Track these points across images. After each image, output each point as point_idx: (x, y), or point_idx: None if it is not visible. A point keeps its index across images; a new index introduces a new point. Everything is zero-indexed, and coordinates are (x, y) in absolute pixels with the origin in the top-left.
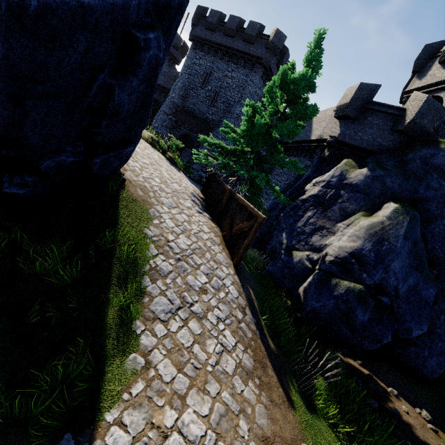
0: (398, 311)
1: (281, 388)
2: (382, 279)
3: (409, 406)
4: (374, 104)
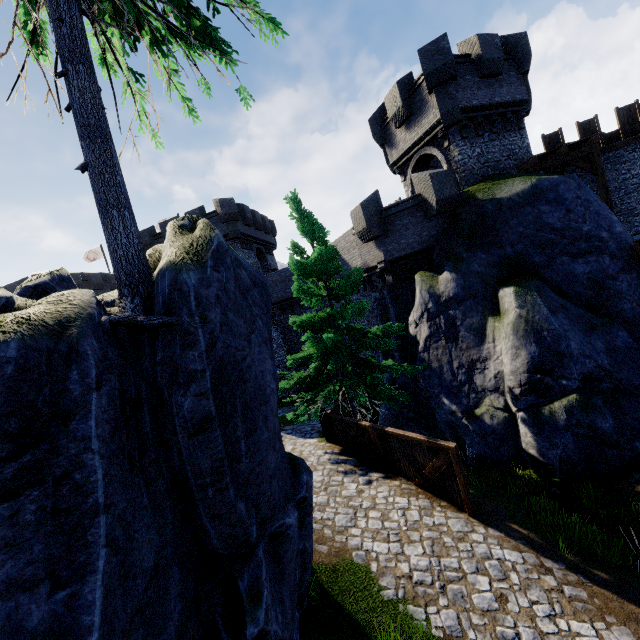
0: (624, 385)
1: None
2: (580, 371)
3: None
4: (389, 209)
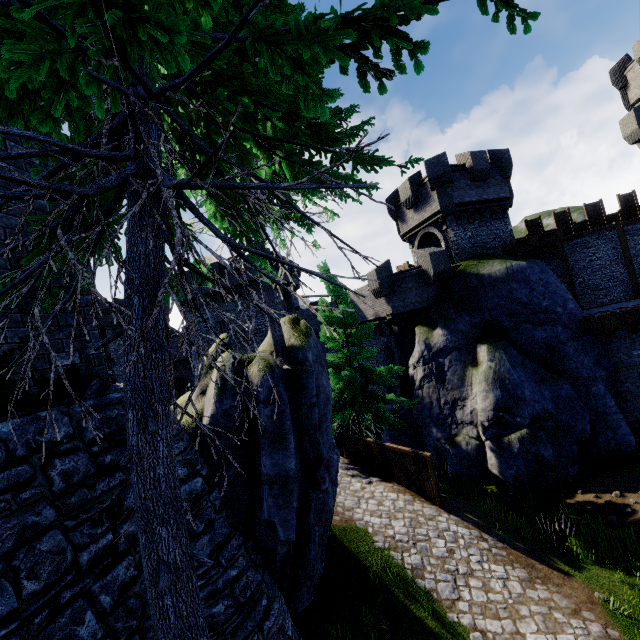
0: (563, 425)
1: (554, 571)
2: (530, 412)
3: (634, 494)
4: (397, 275)
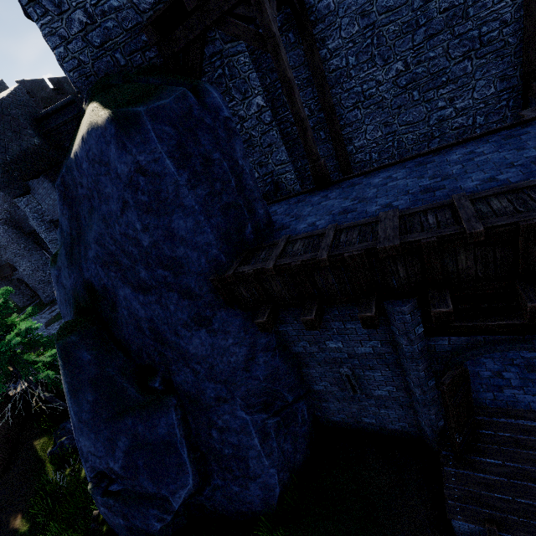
0: (138, 491)
1: None
2: (92, 468)
3: None
4: None
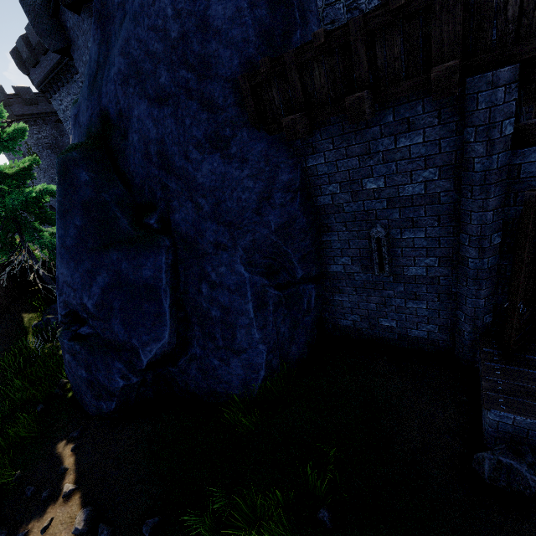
0: (107, 337)
1: None
2: (65, 304)
3: (75, 509)
4: None
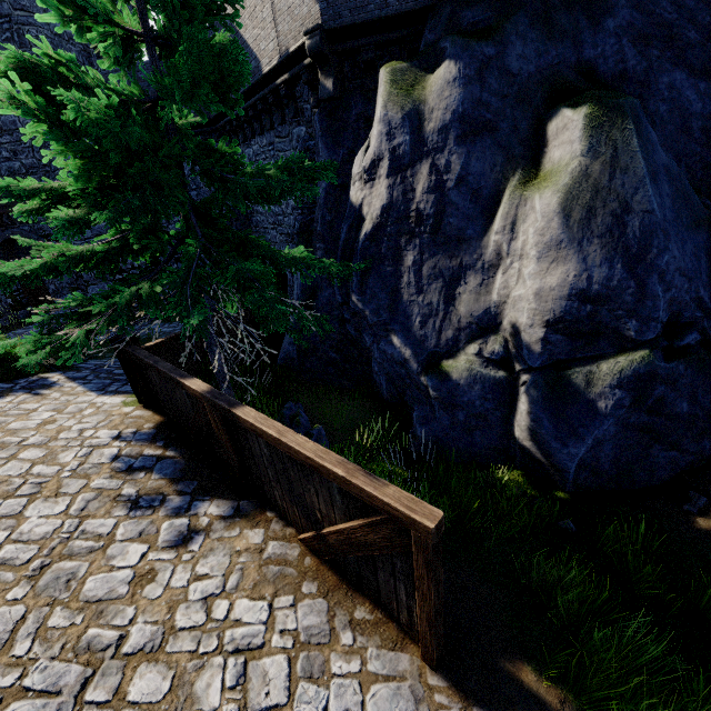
0: None
1: None
2: (668, 305)
3: None
4: None
